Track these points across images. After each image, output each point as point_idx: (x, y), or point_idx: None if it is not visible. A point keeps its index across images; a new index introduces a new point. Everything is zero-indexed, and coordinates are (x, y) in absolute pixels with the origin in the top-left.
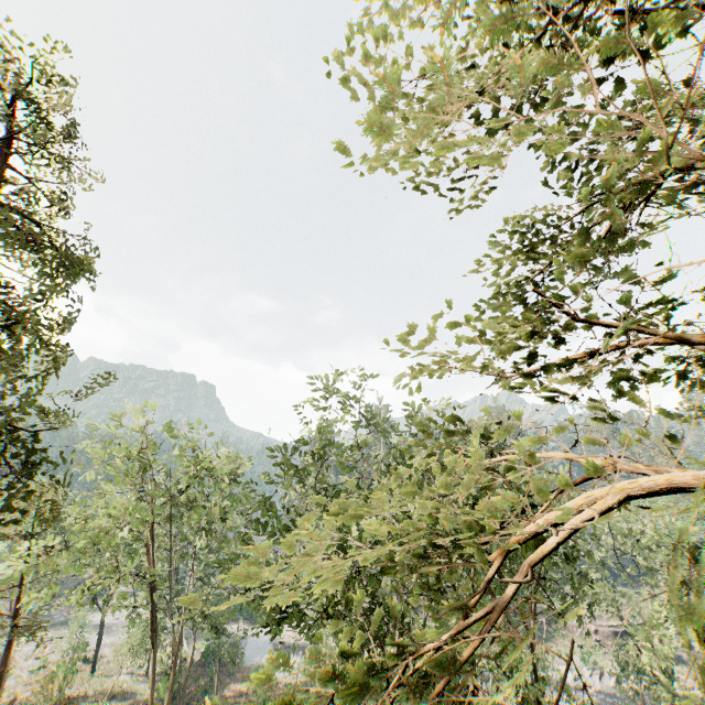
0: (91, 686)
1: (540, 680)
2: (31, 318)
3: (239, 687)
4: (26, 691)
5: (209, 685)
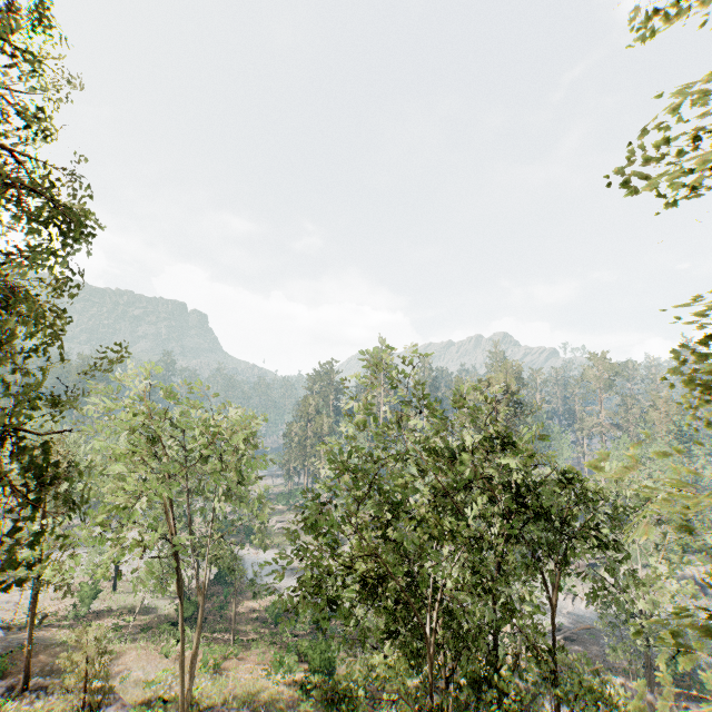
0: (115, 603)
1: (560, 648)
2: (21, 288)
3: (251, 606)
4: (54, 606)
5: (224, 604)
